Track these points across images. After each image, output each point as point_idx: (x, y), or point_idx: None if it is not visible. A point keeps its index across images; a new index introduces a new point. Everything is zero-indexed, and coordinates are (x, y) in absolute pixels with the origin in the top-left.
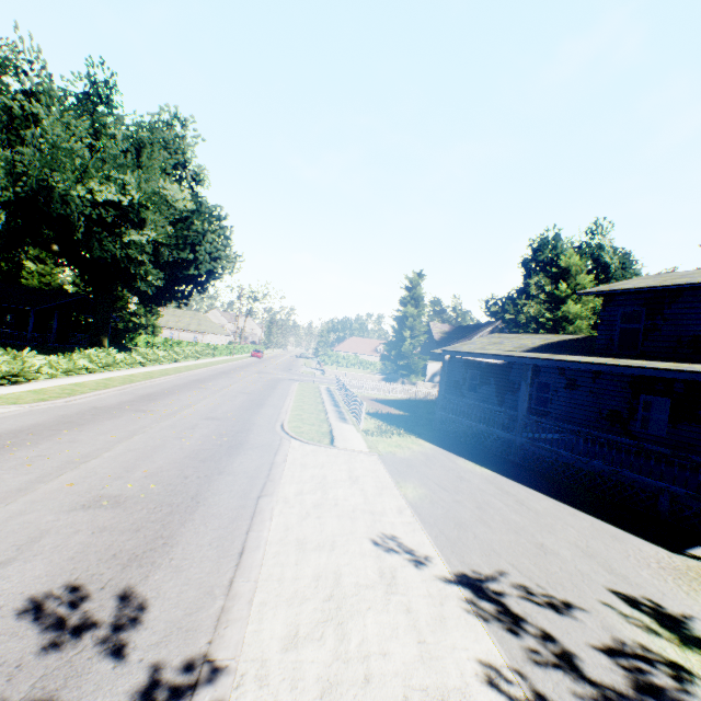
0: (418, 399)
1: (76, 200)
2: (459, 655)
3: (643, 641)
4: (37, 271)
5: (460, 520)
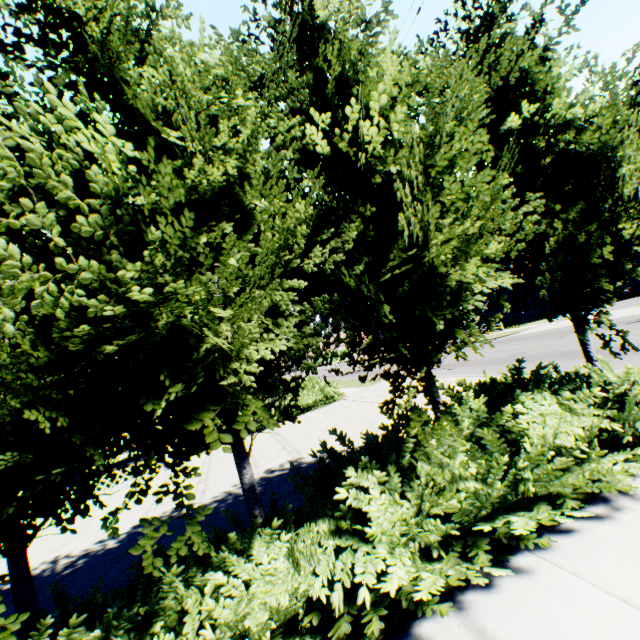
0: None
1: None
2: None
3: None
4: None
5: None
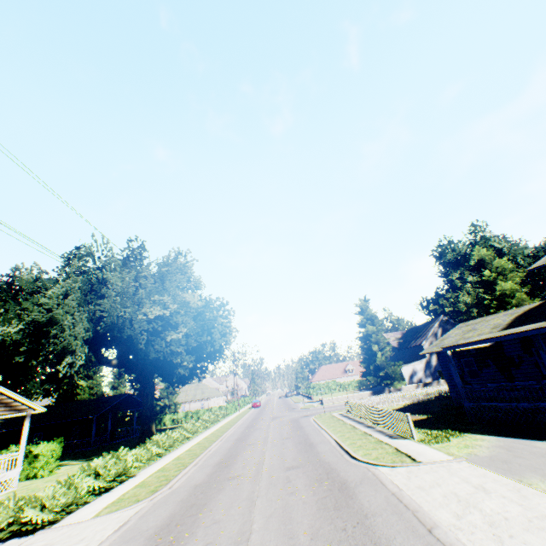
0: (420, 400)
1: (141, 322)
2: None
3: None
4: (87, 385)
5: None
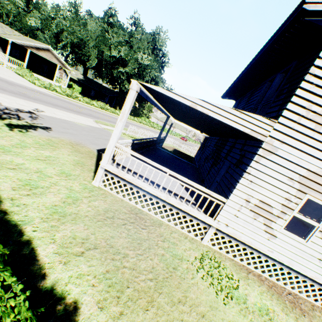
0: None
1: (101, 54)
2: (1, 102)
3: (27, 121)
4: None
5: (68, 124)
